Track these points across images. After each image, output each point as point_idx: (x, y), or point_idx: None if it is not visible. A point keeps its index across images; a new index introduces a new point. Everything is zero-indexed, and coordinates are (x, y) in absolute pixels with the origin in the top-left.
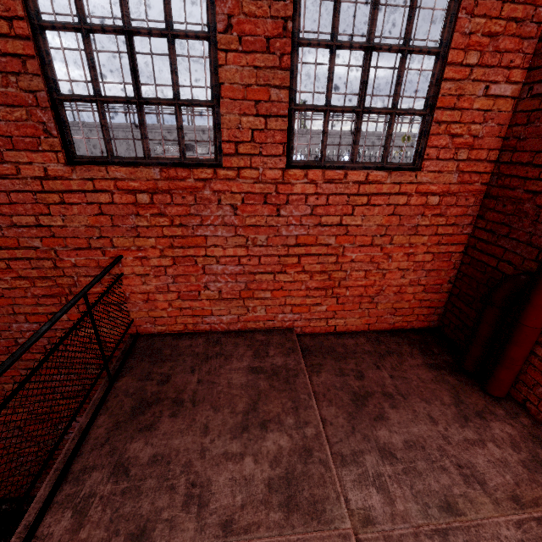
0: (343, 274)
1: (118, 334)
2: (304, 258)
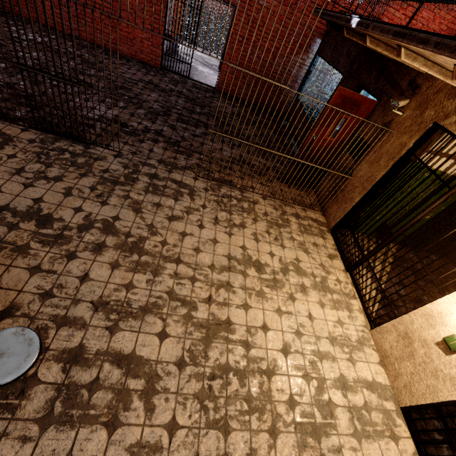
0: (415, 23)
1: None
2: (409, 7)
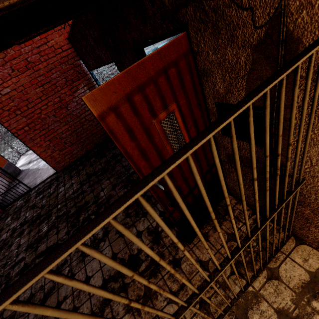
0: None
1: (63, 40)
2: None
